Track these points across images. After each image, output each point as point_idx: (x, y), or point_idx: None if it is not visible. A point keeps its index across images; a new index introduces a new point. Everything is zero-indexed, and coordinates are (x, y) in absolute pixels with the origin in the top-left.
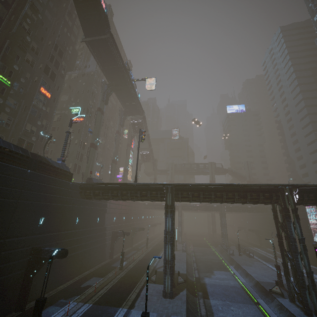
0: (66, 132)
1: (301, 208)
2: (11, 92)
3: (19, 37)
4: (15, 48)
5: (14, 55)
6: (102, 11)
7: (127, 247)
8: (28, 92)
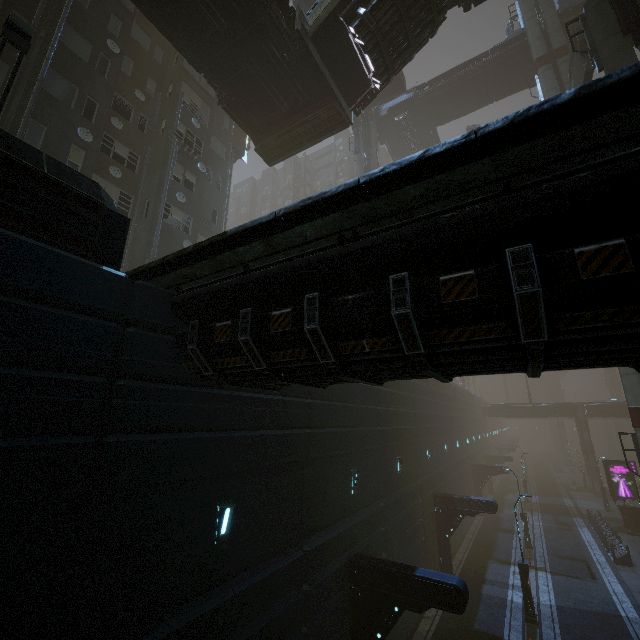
0: None
1: None
2: None
3: None
4: None
5: None
6: None
7: None
8: None
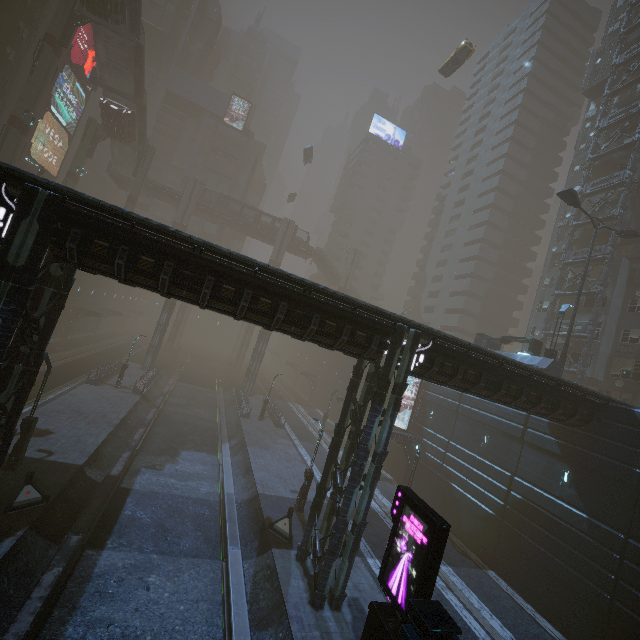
0: None
1: None
2: None
3: None
4: None
5: None
6: None
7: None
8: None
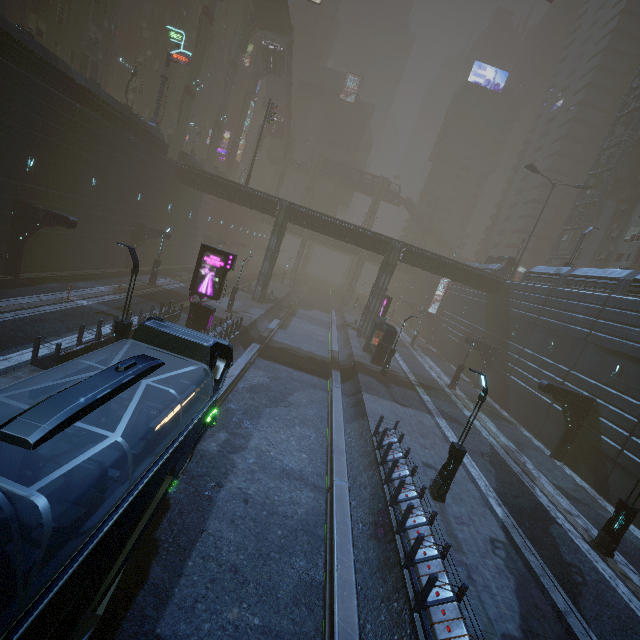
0: (161, 76)
1: (442, 279)
2: None
3: None
4: None
5: None
6: None
7: None
8: None
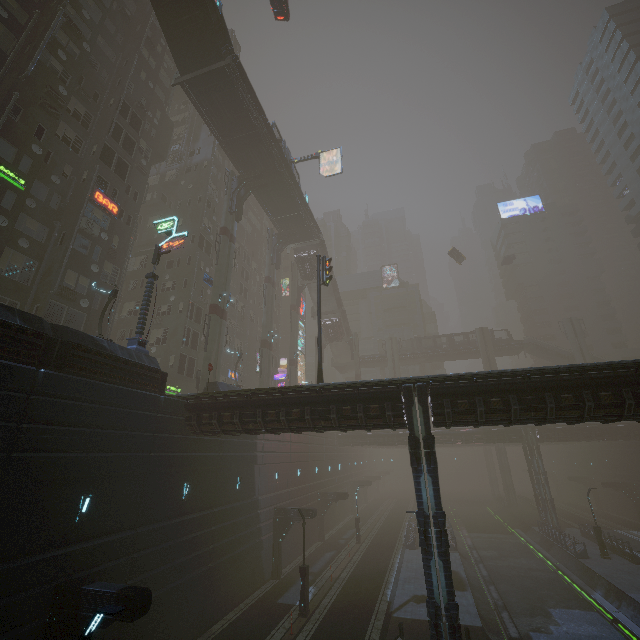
0: (146, 276)
1: None
2: (31, 205)
3: (42, 87)
4: (34, 110)
5: (31, 124)
6: (210, 7)
7: (312, 543)
8: (70, 205)
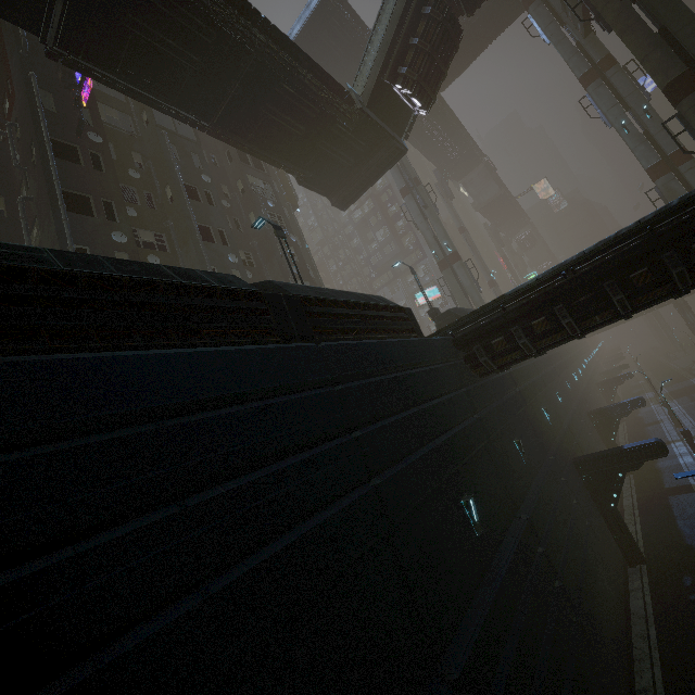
0: None
1: None
2: None
3: None
4: None
5: None
6: (493, 176)
7: None
8: None
